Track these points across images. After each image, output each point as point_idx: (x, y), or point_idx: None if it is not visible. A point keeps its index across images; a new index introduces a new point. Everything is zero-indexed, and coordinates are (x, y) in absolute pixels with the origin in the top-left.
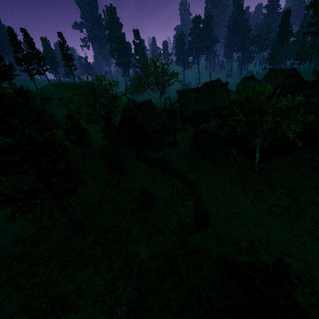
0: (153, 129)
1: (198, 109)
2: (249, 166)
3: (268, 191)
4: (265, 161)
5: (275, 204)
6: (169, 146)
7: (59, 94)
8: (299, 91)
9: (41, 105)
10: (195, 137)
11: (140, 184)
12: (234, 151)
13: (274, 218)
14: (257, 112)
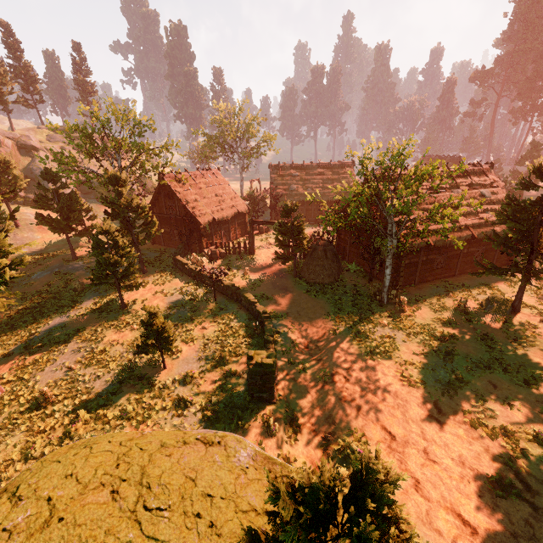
0: (215, 218)
1: (301, 198)
2: (374, 293)
3: (402, 337)
4: (403, 287)
5: (413, 361)
6: (240, 252)
7: (56, 146)
8: (464, 176)
9: (13, 158)
10: (282, 233)
11: (164, 311)
12: (351, 268)
13: (408, 387)
14: (393, 199)
